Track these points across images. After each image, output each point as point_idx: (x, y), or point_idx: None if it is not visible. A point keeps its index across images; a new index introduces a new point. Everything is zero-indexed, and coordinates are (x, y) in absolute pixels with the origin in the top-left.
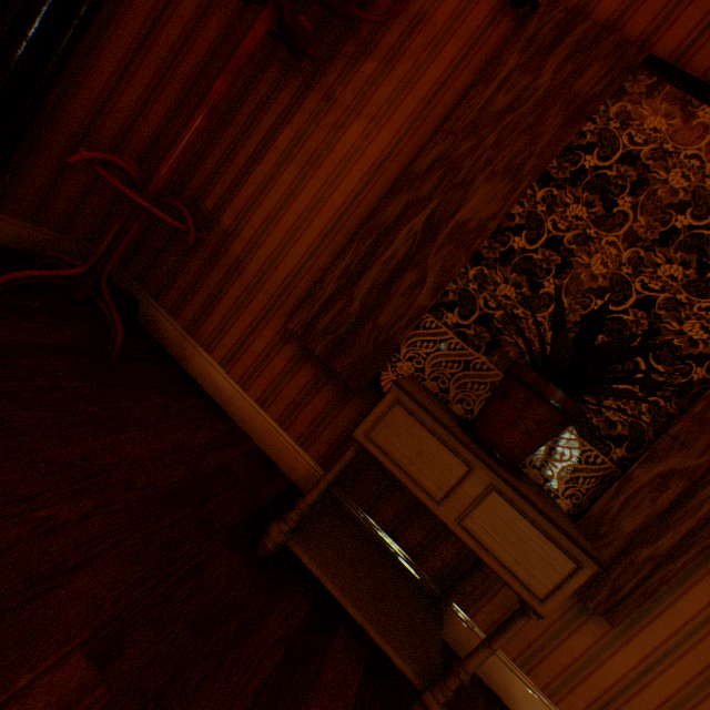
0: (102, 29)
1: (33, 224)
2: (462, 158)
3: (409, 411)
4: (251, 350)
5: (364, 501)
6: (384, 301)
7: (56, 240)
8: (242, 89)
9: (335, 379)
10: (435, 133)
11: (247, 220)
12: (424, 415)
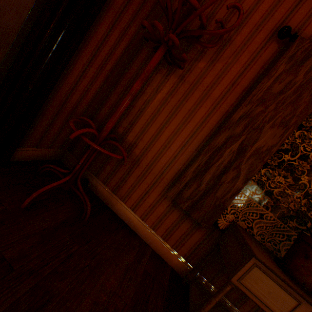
0: (74, 57)
1: (37, 148)
2: (257, 115)
3: (263, 270)
4: (146, 201)
5: (208, 277)
6: (218, 184)
7: (46, 152)
8: (135, 73)
9: (190, 217)
10: (237, 98)
11: (141, 138)
12: (271, 273)
